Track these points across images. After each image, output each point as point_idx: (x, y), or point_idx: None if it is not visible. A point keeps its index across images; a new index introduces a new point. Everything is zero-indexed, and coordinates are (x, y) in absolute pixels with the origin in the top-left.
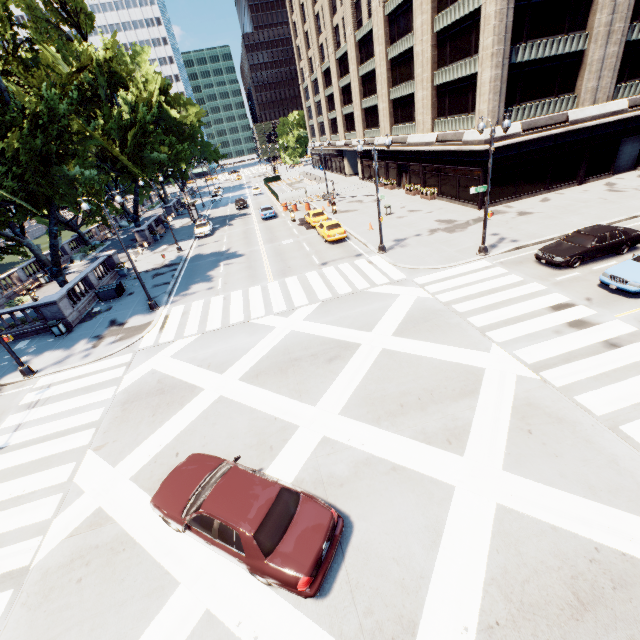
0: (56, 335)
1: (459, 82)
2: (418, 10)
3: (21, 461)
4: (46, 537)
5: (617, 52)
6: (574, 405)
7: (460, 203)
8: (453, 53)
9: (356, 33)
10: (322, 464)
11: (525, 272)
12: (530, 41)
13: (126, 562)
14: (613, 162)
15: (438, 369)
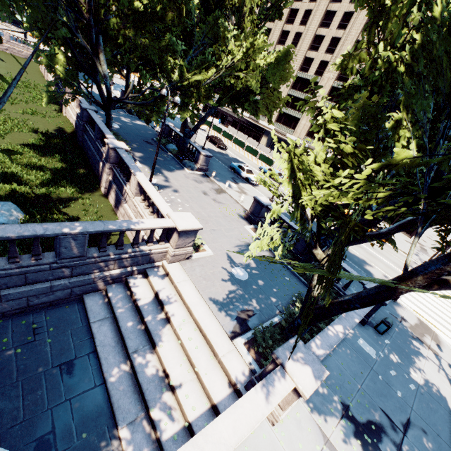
0: (383, 333)
1: None
2: None
3: None
4: None
5: None
6: None
7: None
8: None
9: (336, 81)
10: None
11: None
12: None
13: None
14: None
15: None
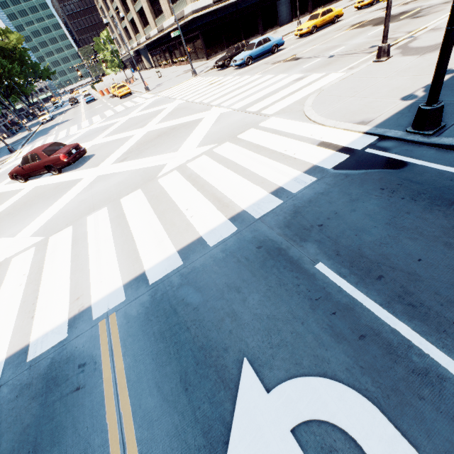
0: None
1: None
2: None
3: None
4: None
5: None
6: (192, 103)
7: (199, 60)
8: None
9: None
10: (89, 150)
11: (208, 75)
12: None
13: (3, 195)
14: (277, 18)
15: (149, 114)
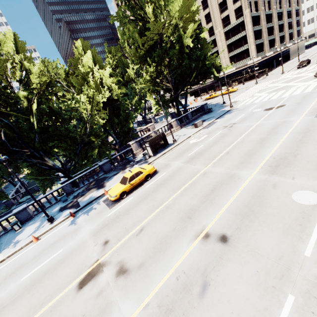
0: (211, 111)
1: (239, 53)
2: (219, 41)
3: (280, 94)
4: (313, 83)
5: (268, 42)
6: None
7: (249, 81)
8: (235, 47)
9: None
10: None
11: (299, 69)
12: (255, 40)
13: None
14: (273, 66)
15: None
